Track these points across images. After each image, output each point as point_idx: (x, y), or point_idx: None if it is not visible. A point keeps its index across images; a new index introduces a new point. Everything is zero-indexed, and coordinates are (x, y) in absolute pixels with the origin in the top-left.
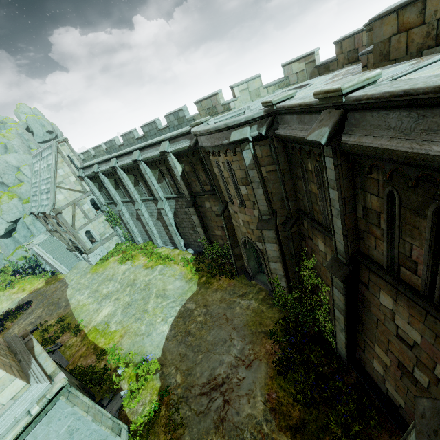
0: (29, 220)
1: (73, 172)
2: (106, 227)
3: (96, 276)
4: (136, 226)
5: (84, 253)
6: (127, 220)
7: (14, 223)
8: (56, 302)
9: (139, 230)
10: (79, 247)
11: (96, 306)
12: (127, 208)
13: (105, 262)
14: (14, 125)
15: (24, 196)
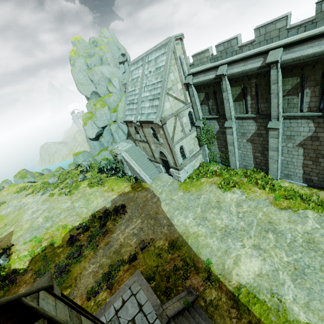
0: (113, 128)
1: (181, 78)
2: (195, 144)
3: (191, 196)
4: (239, 148)
5: (173, 168)
6: (234, 140)
7: (102, 129)
8: (155, 217)
9: (241, 154)
10: (168, 161)
11: (219, 244)
12: (238, 126)
13: (196, 182)
14: (104, 43)
15: (111, 106)
